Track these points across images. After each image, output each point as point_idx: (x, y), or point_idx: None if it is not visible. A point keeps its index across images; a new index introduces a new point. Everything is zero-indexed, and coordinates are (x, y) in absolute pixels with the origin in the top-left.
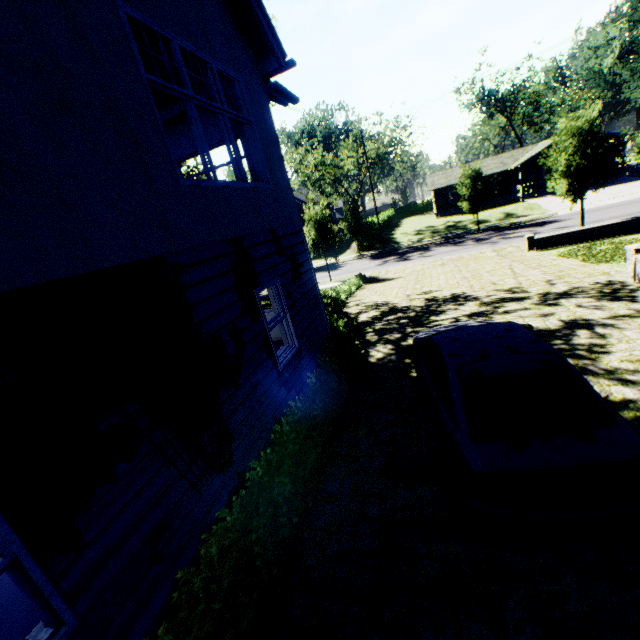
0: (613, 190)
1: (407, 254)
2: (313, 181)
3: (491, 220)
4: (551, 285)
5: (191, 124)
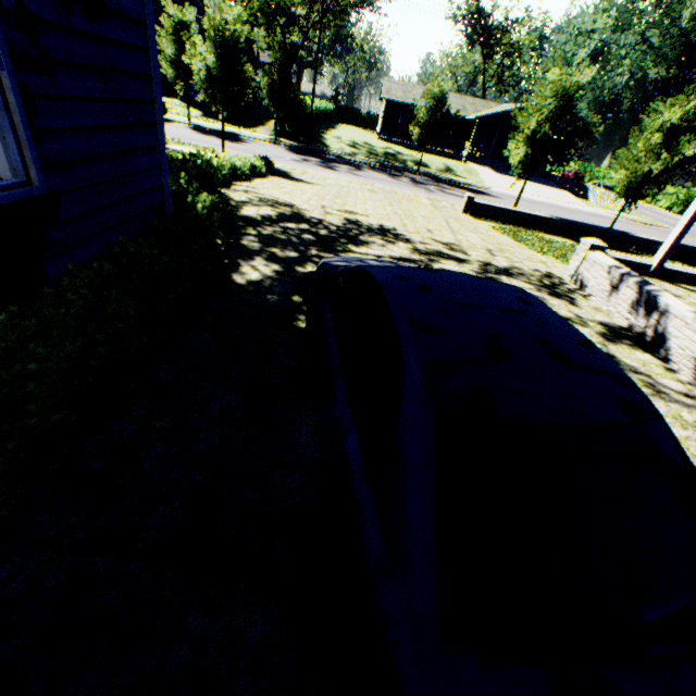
0: (538, 188)
1: (335, 163)
2: None
3: (432, 167)
4: (492, 256)
5: None
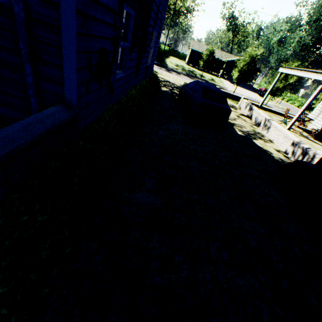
0: (246, 91)
1: (171, 71)
2: None
3: (206, 78)
4: None
5: None
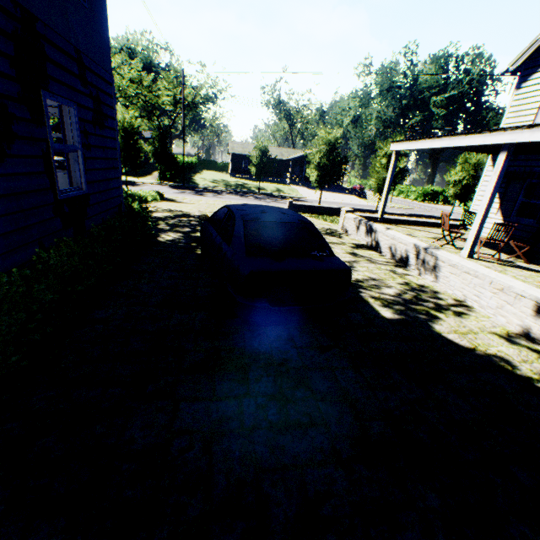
0: (336, 195)
1: (203, 192)
2: (126, 96)
3: (268, 190)
4: None
5: None
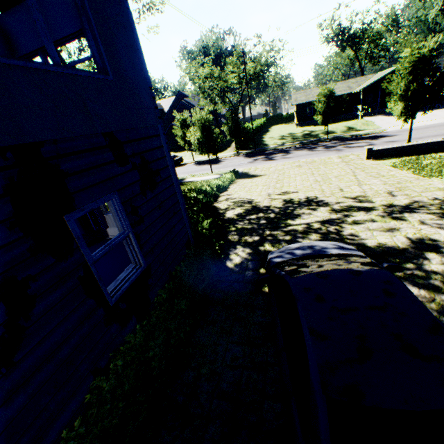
0: (428, 114)
1: (272, 155)
2: (204, 90)
3: (337, 131)
4: (393, 197)
5: (43, 3)
